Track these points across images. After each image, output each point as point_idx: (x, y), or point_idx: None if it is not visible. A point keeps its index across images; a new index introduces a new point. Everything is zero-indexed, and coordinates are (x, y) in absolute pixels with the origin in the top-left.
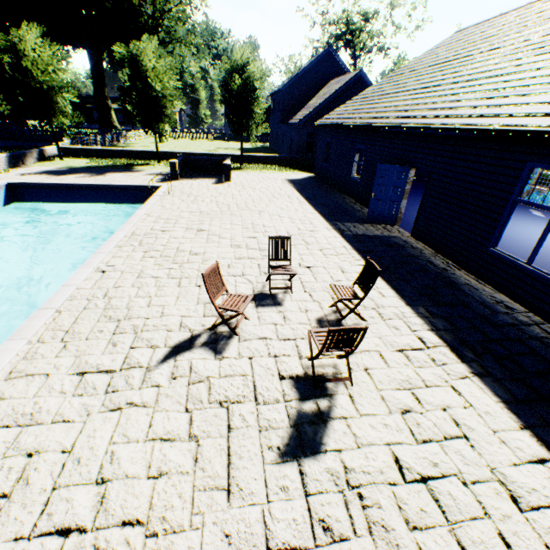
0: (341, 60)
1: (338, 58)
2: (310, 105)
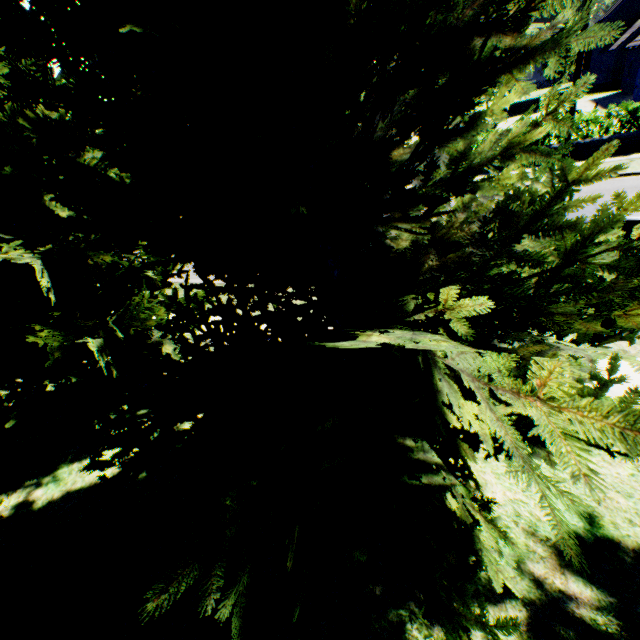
0: None
1: None
2: (635, 26)
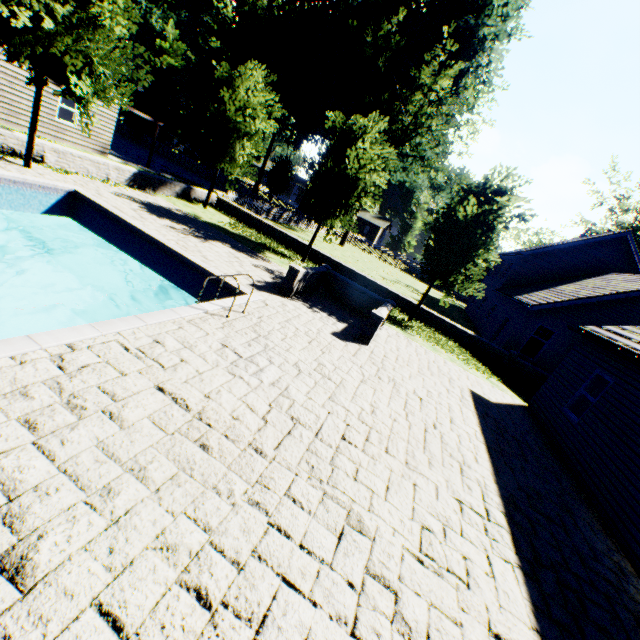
0: (639, 255)
1: (635, 249)
2: (563, 290)
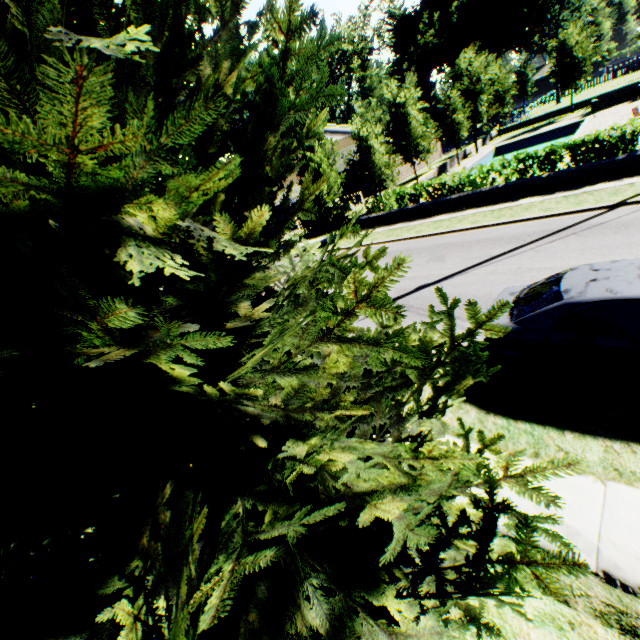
0: None
1: None
2: None
